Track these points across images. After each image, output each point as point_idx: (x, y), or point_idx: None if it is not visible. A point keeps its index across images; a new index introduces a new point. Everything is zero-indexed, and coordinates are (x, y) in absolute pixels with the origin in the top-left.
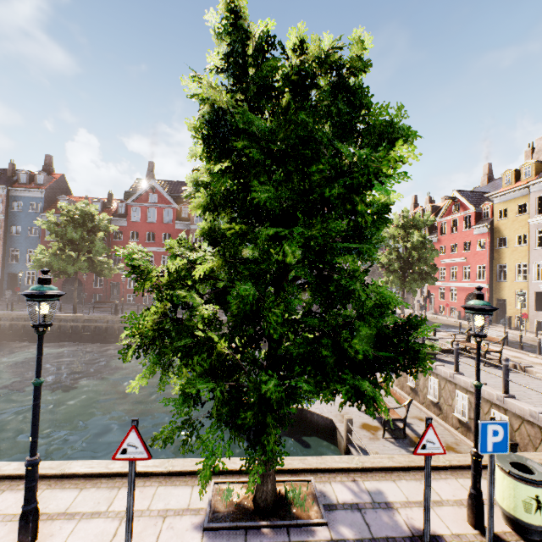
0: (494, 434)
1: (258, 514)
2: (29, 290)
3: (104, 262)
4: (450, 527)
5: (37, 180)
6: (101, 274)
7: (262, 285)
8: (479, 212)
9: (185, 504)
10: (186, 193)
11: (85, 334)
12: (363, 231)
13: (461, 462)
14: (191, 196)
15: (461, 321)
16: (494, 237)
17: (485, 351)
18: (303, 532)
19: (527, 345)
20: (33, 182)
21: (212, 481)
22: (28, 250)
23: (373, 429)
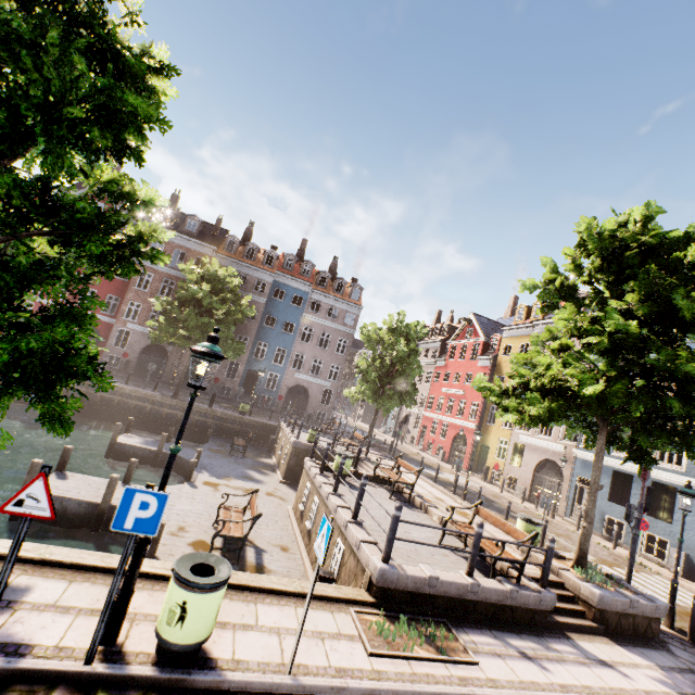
0: (143, 506)
1: None
2: None
3: None
4: (68, 638)
5: None
6: None
7: None
8: (489, 343)
9: None
10: None
11: None
12: (115, 229)
13: None
14: None
15: (442, 463)
16: (494, 374)
17: (396, 481)
18: None
19: (481, 498)
20: None
21: None
22: None
23: (205, 549)
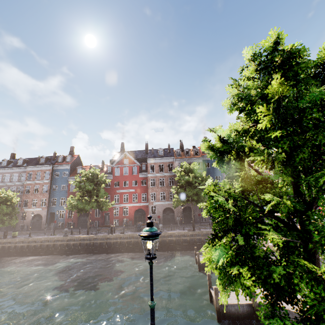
0: None
1: None
2: (145, 232)
3: (104, 201)
4: None
5: (67, 160)
6: (102, 209)
7: None
8: None
9: None
10: (209, 155)
11: (94, 248)
12: None
13: None
14: (214, 157)
15: None
16: None
17: None
18: None
19: None
20: (64, 161)
21: None
22: (61, 198)
23: None
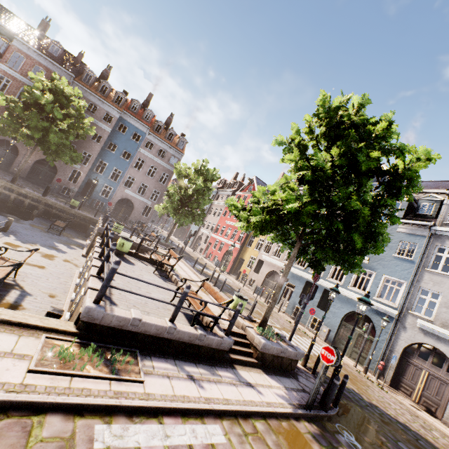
0: None
1: None
2: None
3: None
4: None
5: None
6: None
7: None
8: None
9: None
10: None
11: None
12: None
13: None
14: None
15: (215, 266)
16: None
17: (160, 262)
18: None
19: (228, 287)
20: None
21: None
22: None
23: None
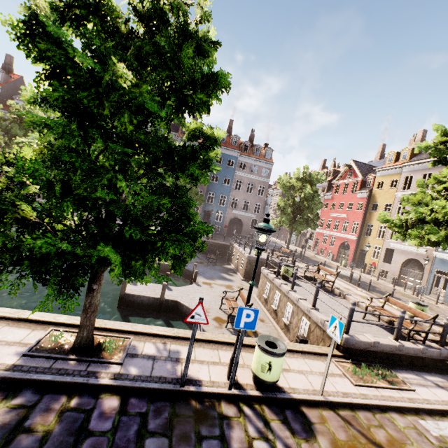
0: (247, 316)
1: (73, 352)
2: None
3: None
4: (212, 377)
5: None
6: None
7: (58, 169)
8: (365, 181)
9: (19, 339)
10: None
11: None
12: (197, 157)
13: (251, 343)
14: None
15: (332, 262)
16: (370, 202)
17: (322, 280)
18: (100, 366)
19: (366, 285)
20: None
21: (51, 328)
22: None
23: (222, 322)
